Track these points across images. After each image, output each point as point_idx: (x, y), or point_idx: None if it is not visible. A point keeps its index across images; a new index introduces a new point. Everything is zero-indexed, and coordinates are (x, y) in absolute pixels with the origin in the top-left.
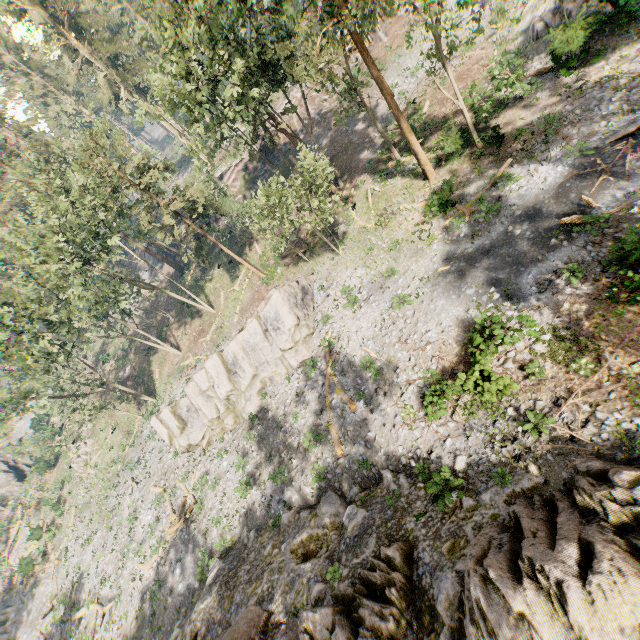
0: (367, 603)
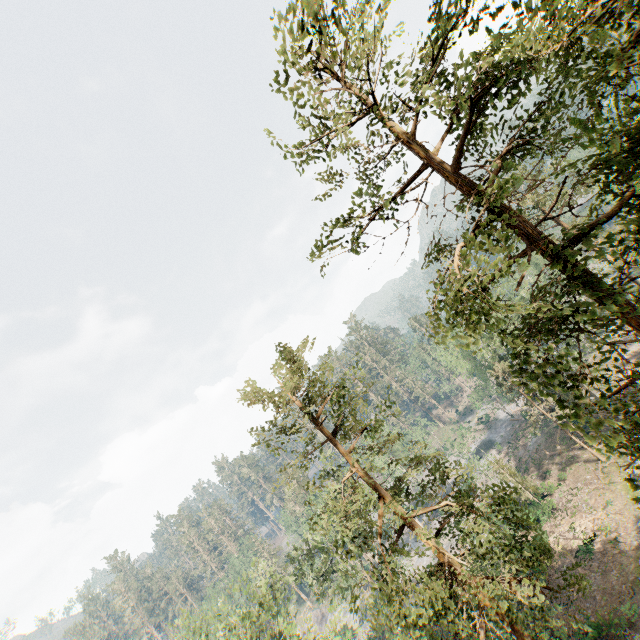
0: None
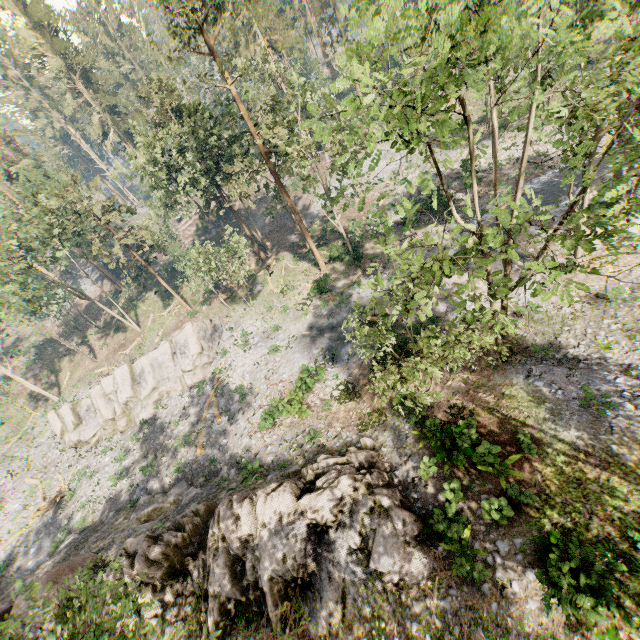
0: (171, 532)
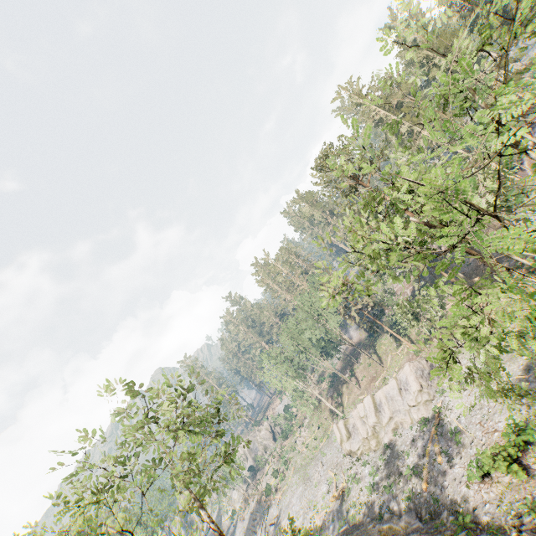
0: None
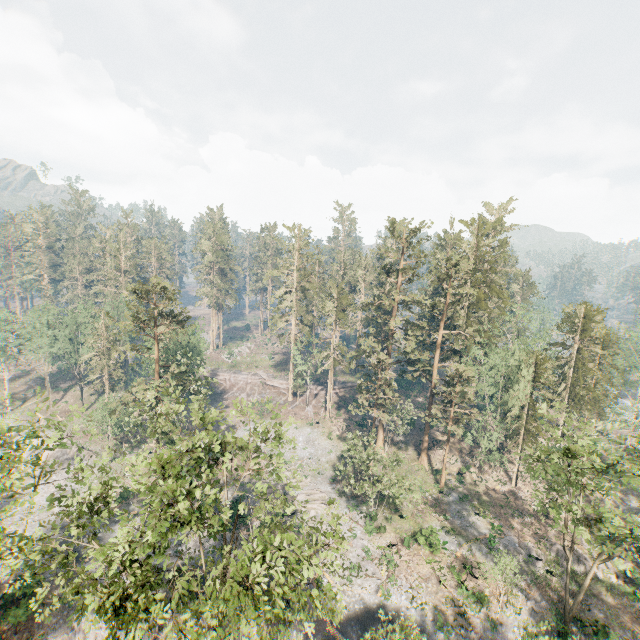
0: None
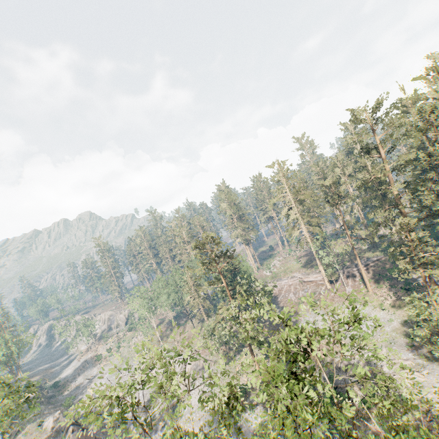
0: None
